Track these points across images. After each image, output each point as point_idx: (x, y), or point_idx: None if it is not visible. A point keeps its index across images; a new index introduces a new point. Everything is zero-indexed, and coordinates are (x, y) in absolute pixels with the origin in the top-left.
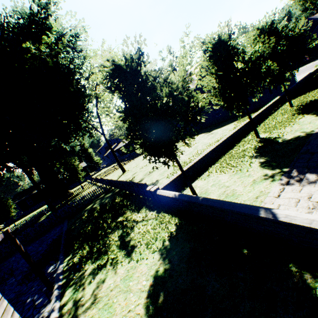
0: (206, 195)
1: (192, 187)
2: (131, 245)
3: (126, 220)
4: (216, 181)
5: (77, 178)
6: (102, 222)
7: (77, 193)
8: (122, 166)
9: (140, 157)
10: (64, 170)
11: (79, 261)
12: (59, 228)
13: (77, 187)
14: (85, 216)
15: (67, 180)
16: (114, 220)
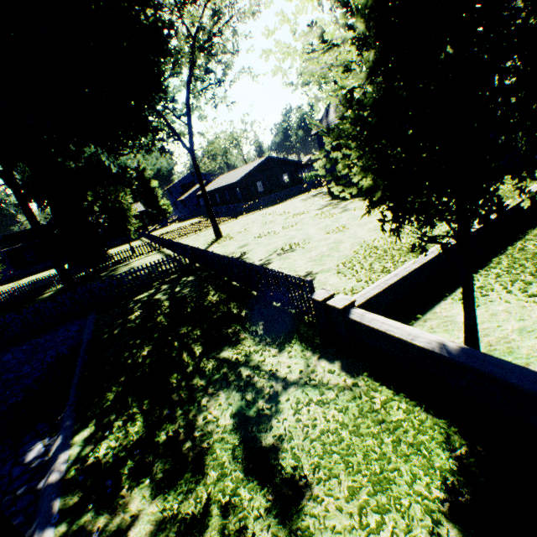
0: (520, 360)
1: (476, 327)
2: (290, 477)
3: (247, 365)
4: (531, 320)
5: (125, 231)
6: (179, 347)
7: (122, 258)
8: (217, 225)
9: (249, 216)
10: (102, 210)
11: (113, 460)
12: (75, 327)
13: (121, 247)
14: (135, 316)
15: (104, 229)
16: (211, 353)
